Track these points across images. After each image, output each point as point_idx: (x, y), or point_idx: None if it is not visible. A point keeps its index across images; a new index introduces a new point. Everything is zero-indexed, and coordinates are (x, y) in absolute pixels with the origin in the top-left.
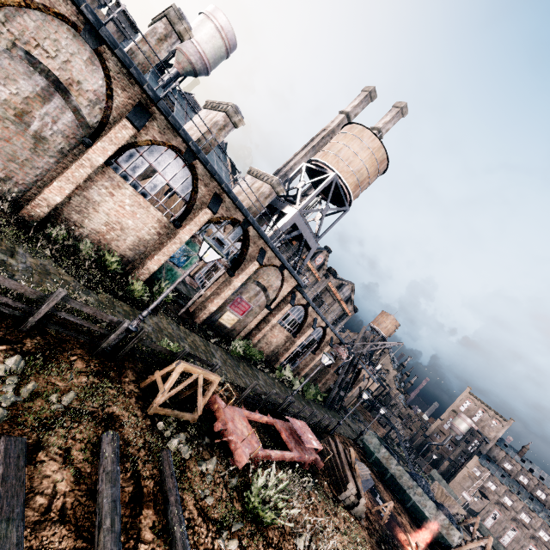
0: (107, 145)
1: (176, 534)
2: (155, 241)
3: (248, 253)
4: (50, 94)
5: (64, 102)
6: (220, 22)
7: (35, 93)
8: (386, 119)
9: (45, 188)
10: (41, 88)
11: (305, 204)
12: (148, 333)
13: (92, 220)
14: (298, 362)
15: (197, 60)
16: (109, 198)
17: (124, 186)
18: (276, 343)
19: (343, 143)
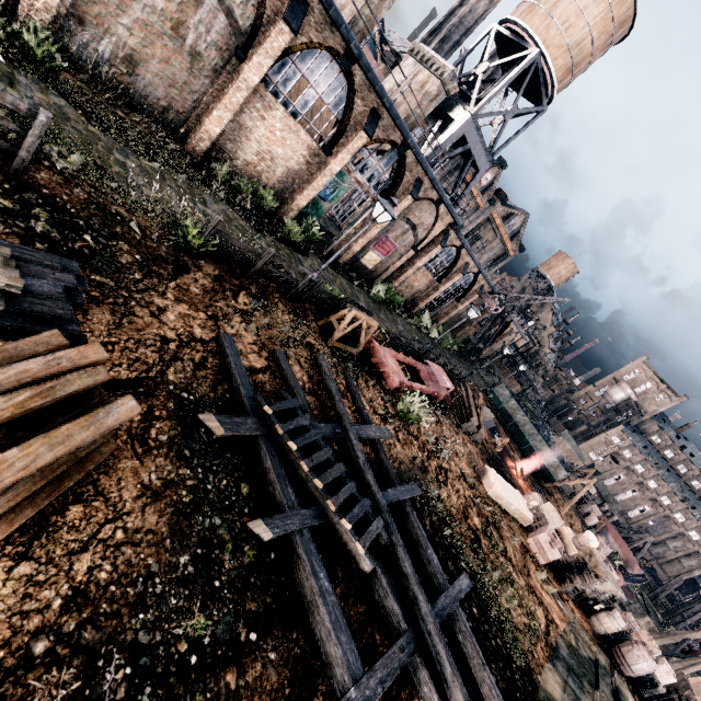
0: (263, 60)
1: (363, 413)
2: (304, 173)
3: (402, 185)
4: None
5: (217, 2)
6: None
7: None
8: None
9: (205, 118)
10: None
11: (483, 104)
12: None
13: (244, 150)
14: (438, 309)
15: None
16: (260, 123)
17: (275, 107)
18: (417, 287)
19: None
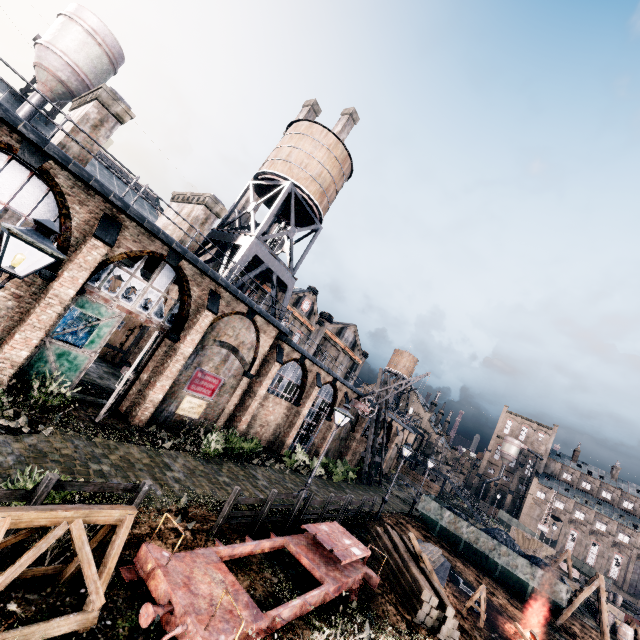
0: None
1: None
2: (13, 311)
3: (193, 302)
4: None
5: None
6: (90, 24)
7: None
8: (337, 128)
9: None
10: None
11: (262, 227)
12: None
13: None
14: (313, 437)
15: (69, 76)
16: None
17: None
18: (275, 421)
19: (291, 146)
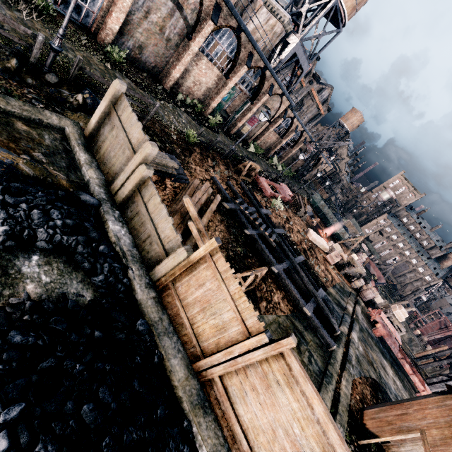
0: (200, 39)
1: (260, 205)
2: (215, 89)
3: (263, 88)
4: (173, 12)
5: (179, 14)
6: None
7: (167, 13)
8: None
9: (172, 70)
10: (170, 9)
11: (306, 33)
12: (223, 145)
13: (187, 81)
14: (281, 153)
15: None
16: (195, 67)
17: (202, 58)
18: (270, 142)
19: None
